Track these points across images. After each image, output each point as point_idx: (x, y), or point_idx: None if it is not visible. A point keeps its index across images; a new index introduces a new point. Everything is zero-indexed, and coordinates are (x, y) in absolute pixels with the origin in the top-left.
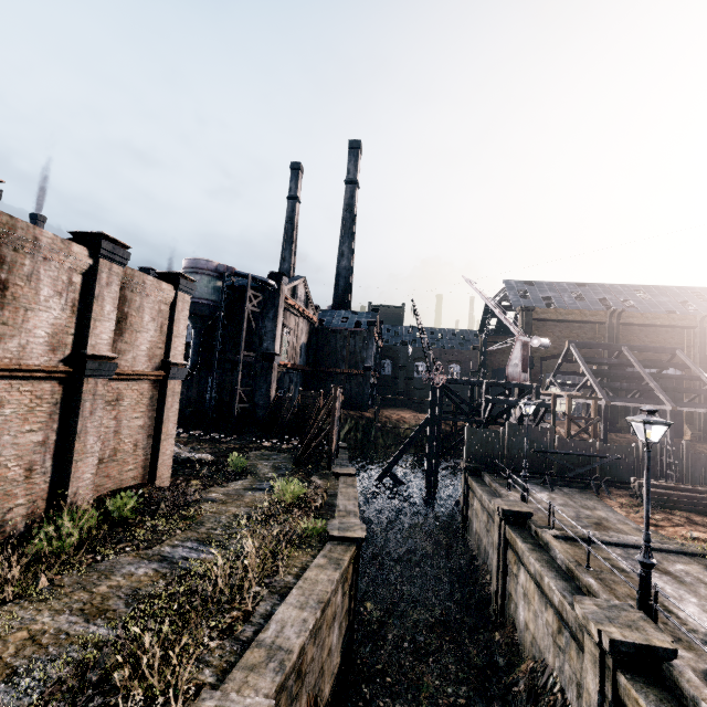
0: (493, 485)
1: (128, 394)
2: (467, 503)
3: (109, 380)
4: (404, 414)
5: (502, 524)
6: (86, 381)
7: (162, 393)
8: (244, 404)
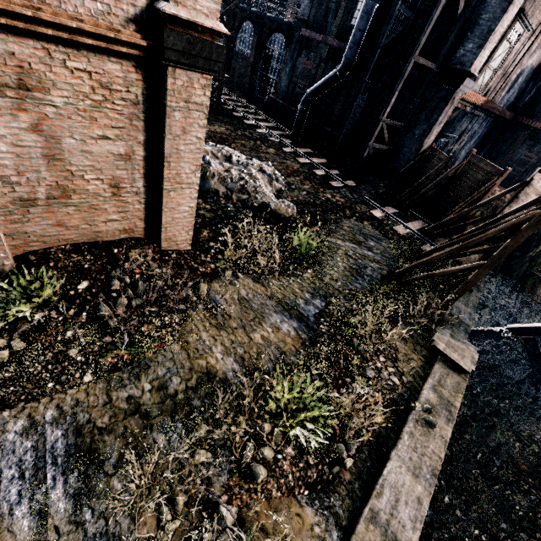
0: None
1: (60, 80)
2: None
3: None
4: None
5: None
6: None
7: (162, 98)
8: (381, 145)
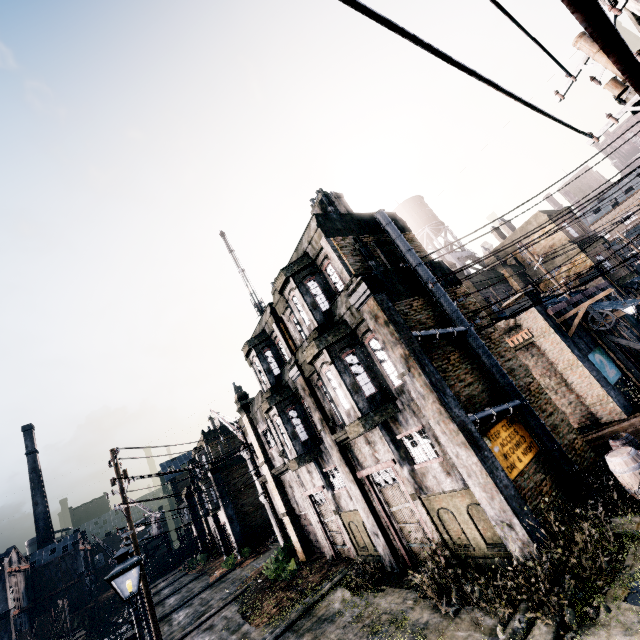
0: None
1: None
2: None
3: None
4: None
5: None
6: None
7: None
8: None
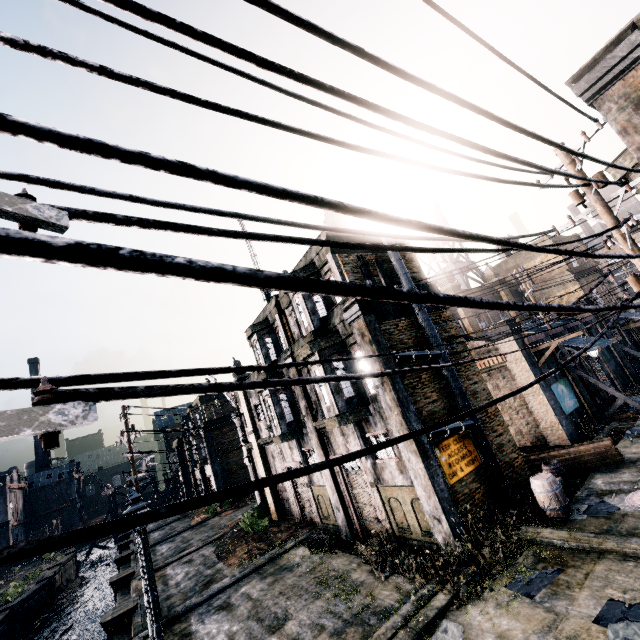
0: None
1: None
2: None
3: None
4: None
5: None
6: None
7: None
8: None
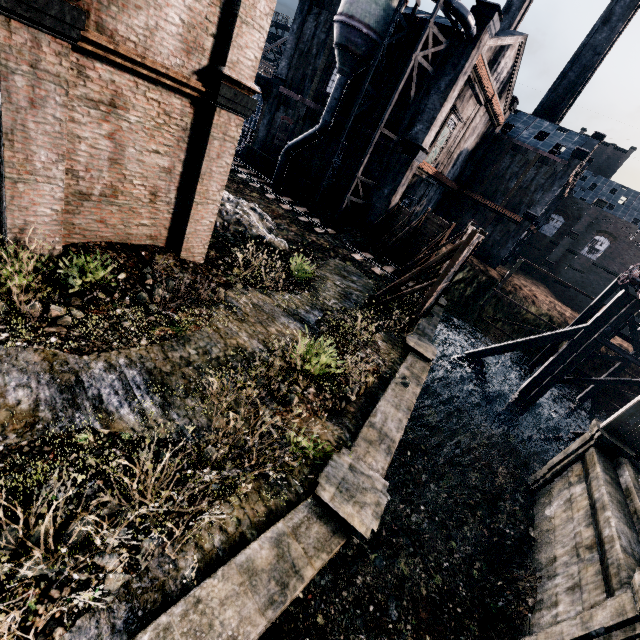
0: (635, 502)
1: (138, 104)
2: (562, 470)
3: (91, 56)
4: (539, 294)
5: (632, 624)
6: (5, 24)
7: (206, 129)
8: (357, 199)
